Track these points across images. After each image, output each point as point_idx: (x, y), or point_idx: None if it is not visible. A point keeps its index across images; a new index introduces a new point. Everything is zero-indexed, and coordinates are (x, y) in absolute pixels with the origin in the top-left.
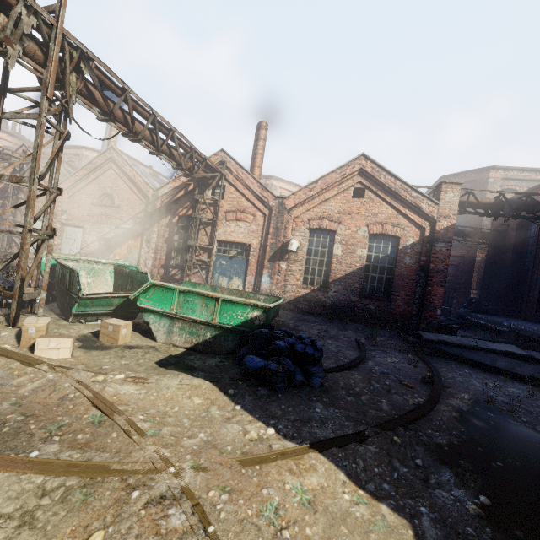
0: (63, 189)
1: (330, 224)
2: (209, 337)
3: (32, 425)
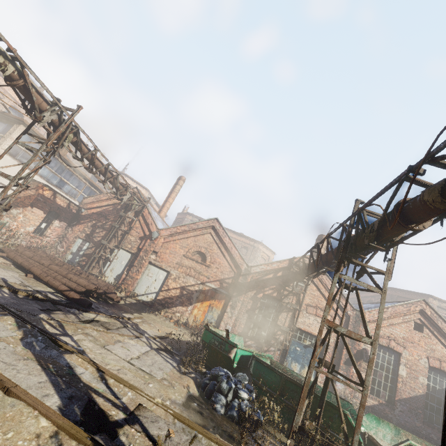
0: (162, 235)
1: (396, 346)
2: None
3: None
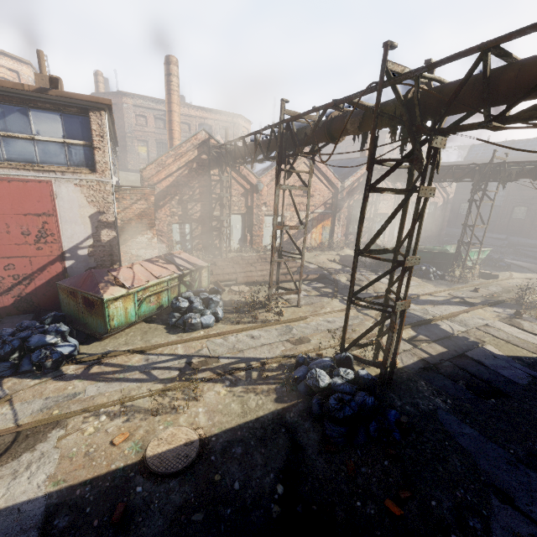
0: (265, 183)
1: None
2: (479, 262)
3: None
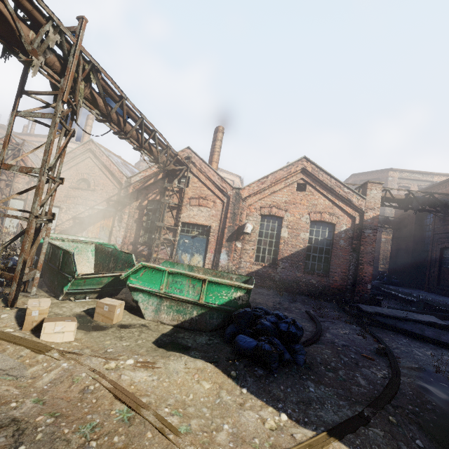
0: None
1: (278, 212)
2: (195, 315)
3: (65, 429)
